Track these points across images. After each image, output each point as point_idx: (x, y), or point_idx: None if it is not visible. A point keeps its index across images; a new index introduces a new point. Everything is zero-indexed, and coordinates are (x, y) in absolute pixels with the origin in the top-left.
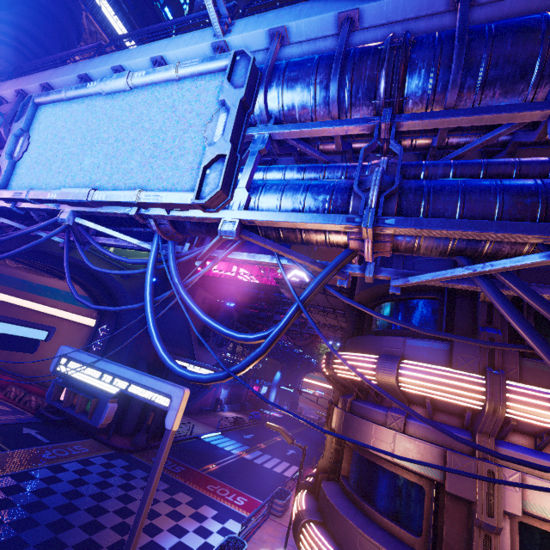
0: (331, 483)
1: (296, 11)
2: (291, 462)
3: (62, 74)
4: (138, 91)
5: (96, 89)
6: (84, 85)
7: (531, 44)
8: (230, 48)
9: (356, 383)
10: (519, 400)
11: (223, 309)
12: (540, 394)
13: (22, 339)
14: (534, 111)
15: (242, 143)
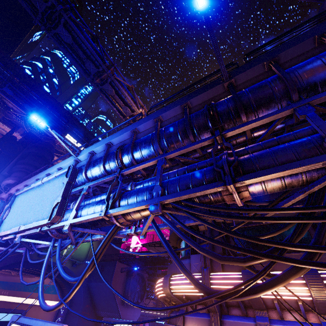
0: None
1: (96, 145)
2: None
3: (31, 180)
4: (45, 183)
5: (33, 186)
6: (30, 185)
7: (148, 142)
8: (80, 159)
9: (166, 299)
10: (216, 282)
11: (135, 273)
12: (224, 276)
13: (5, 323)
14: (153, 161)
15: (70, 194)
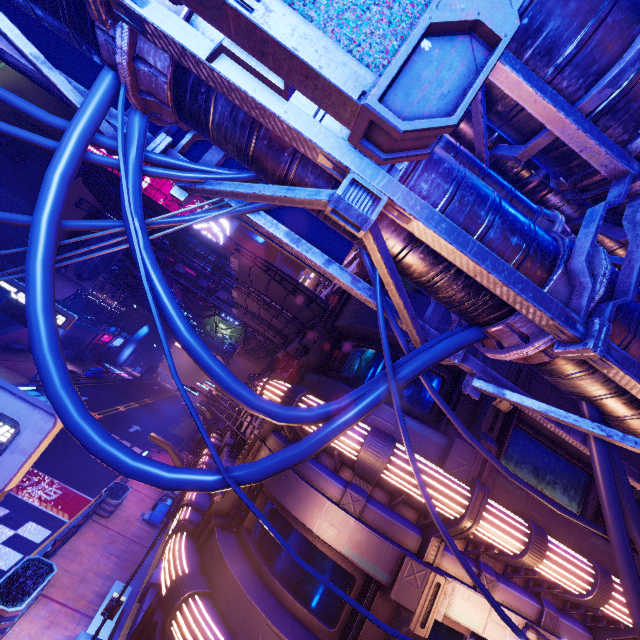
0: (228, 535)
1: None
2: (133, 442)
3: None
4: None
5: None
6: None
7: None
8: None
9: None
10: (489, 519)
11: None
12: (506, 518)
13: None
14: None
15: None
